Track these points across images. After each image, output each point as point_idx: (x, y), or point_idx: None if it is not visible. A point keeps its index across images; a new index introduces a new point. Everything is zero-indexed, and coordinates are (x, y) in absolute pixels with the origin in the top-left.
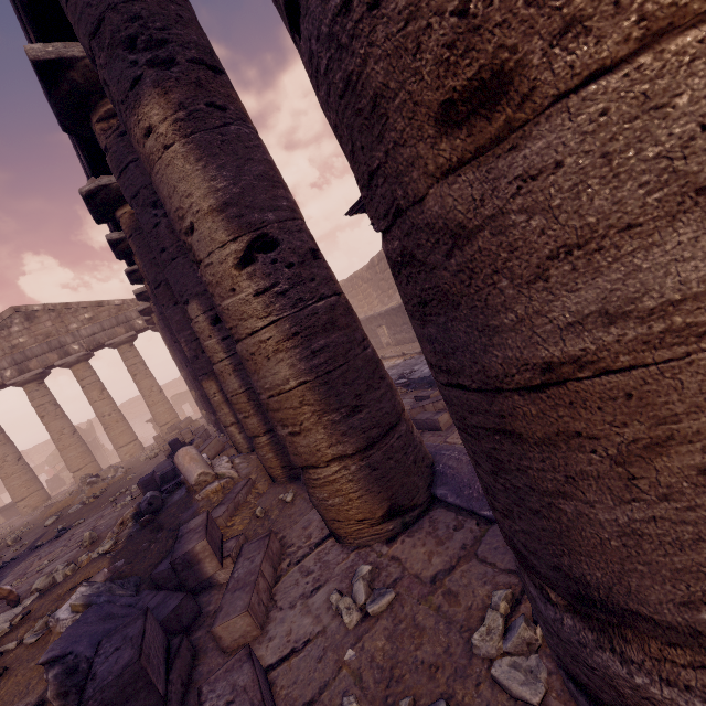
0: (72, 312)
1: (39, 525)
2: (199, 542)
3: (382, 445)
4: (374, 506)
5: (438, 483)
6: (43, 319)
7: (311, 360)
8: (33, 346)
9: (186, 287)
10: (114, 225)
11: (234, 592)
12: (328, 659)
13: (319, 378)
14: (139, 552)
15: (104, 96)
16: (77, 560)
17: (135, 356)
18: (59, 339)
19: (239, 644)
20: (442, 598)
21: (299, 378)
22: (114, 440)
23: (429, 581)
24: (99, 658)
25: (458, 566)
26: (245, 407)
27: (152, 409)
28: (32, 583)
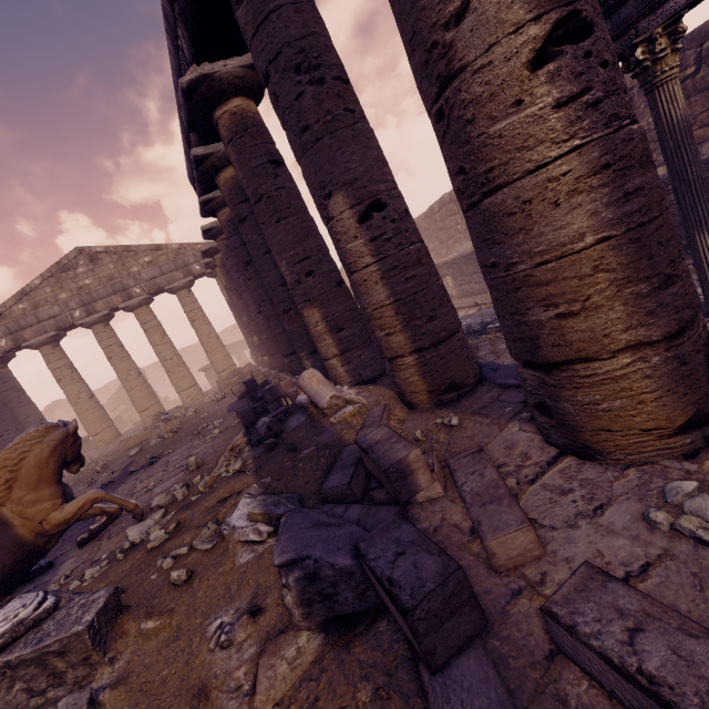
0: (132, 255)
1: (121, 456)
2: (410, 450)
3: (691, 332)
4: (675, 412)
5: None
6: (106, 261)
7: (622, 205)
8: (98, 288)
9: (332, 175)
10: (201, 137)
11: (484, 506)
12: None
13: (629, 233)
14: (284, 470)
15: None
16: (191, 482)
17: (193, 302)
18: (121, 281)
19: (515, 564)
20: None
21: (600, 233)
22: (176, 384)
23: None
24: (376, 562)
25: None
26: (390, 322)
27: (211, 356)
28: (146, 501)
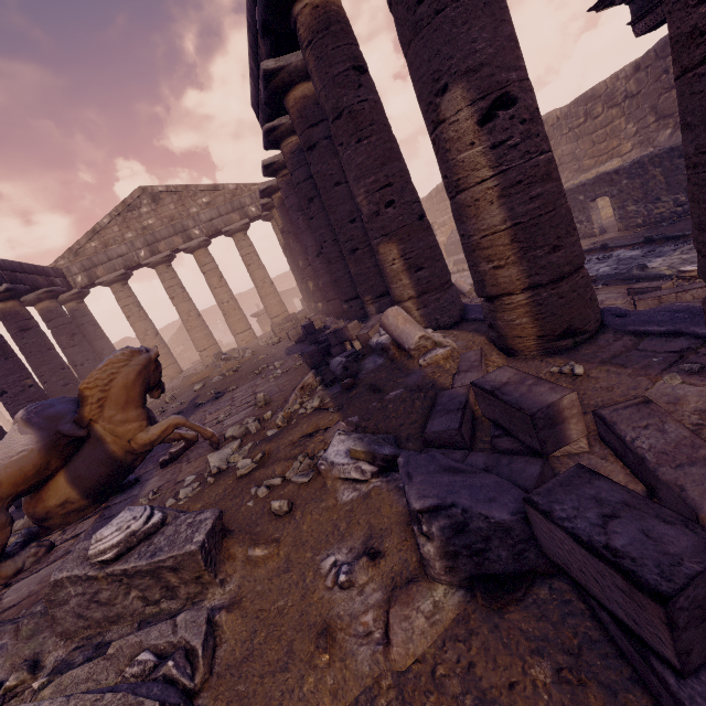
0: (191, 196)
1: (186, 390)
2: (564, 394)
3: None
4: None
5: None
6: (167, 201)
7: None
8: (161, 229)
9: (451, 61)
10: (273, 46)
11: (681, 468)
12: None
13: None
14: (371, 411)
15: None
16: (262, 417)
17: (248, 246)
18: (182, 222)
19: None
20: None
21: None
22: (232, 327)
23: None
24: (573, 523)
25: None
26: (502, 252)
27: (265, 301)
28: (219, 431)
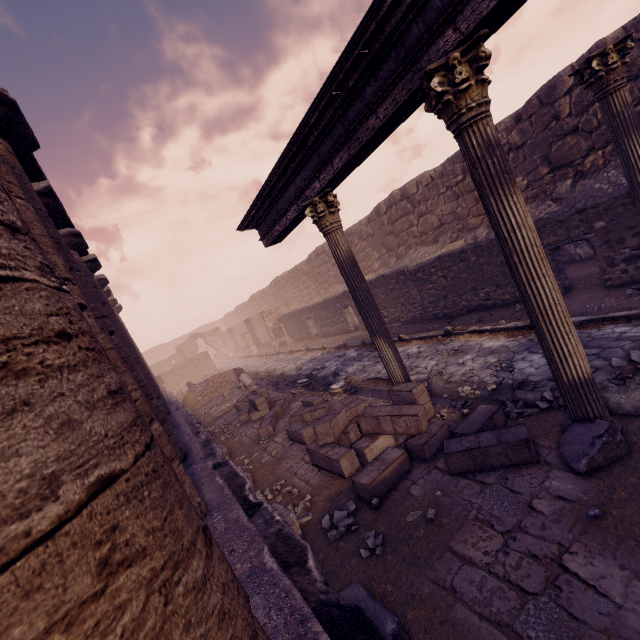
0: None
1: None
2: None
3: None
4: None
5: None
6: None
7: None
8: None
9: None
10: None
11: None
12: None
13: None
14: None
15: None
16: None
17: None
18: None
19: None
20: None
21: None
22: None
23: None
24: None
25: None
26: None
27: None
28: None
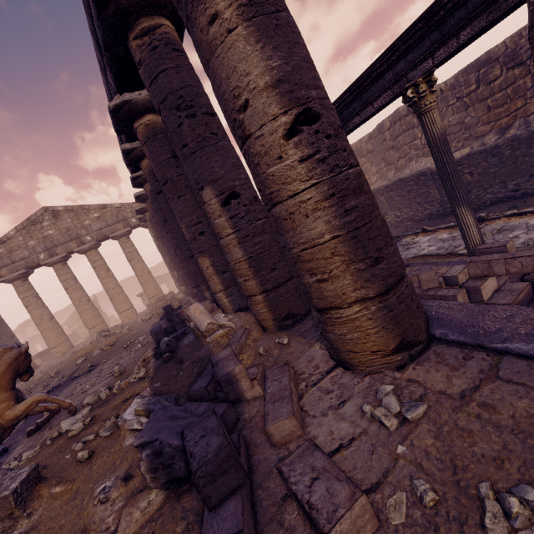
0: (85, 212)
1: (71, 364)
2: (236, 366)
3: (396, 291)
4: (388, 340)
5: (434, 326)
6: (65, 217)
7: (344, 217)
8: (59, 237)
9: (203, 175)
10: (127, 137)
11: (274, 403)
12: (380, 452)
13: (349, 233)
14: (170, 377)
15: (140, 16)
16: (113, 385)
17: (130, 246)
18: (76, 232)
19: (286, 441)
20: (479, 409)
21: (333, 233)
22: (117, 307)
23: (458, 397)
24: (189, 442)
25: (483, 385)
26: (246, 272)
27: (143, 286)
28: (81, 400)
